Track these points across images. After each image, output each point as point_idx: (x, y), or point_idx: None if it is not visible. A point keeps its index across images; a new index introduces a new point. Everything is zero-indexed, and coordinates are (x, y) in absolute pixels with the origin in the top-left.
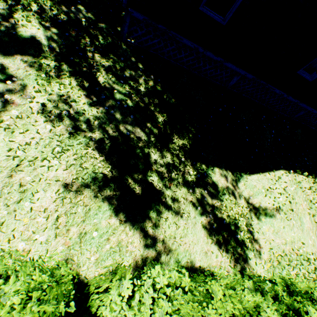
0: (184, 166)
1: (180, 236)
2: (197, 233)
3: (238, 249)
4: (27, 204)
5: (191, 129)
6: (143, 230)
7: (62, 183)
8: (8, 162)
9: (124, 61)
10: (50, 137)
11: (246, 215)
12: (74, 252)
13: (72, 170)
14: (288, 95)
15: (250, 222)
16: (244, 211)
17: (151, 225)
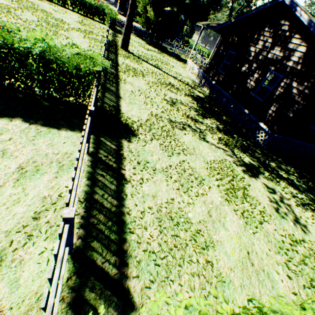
0: None
1: None
2: None
3: None
4: None
5: None
6: None
7: None
8: None
9: (273, 159)
10: None
11: None
12: None
13: None
14: None
15: None
16: None
17: None
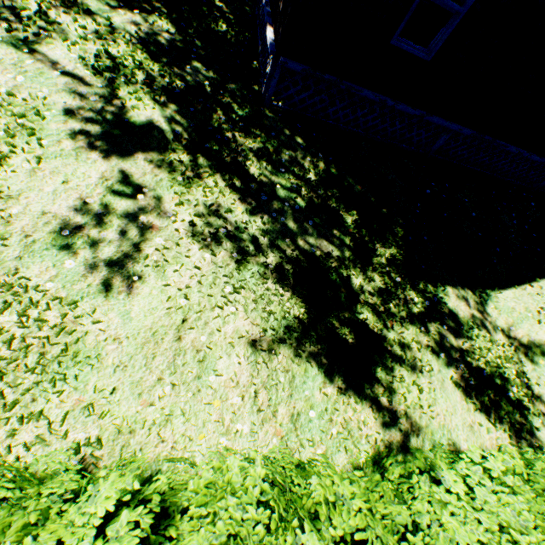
0: (402, 290)
1: (426, 403)
2: (449, 395)
3: (516, 415)
4: (213, 379)
5: (396, 229)
6: (374, 399)
7: (247, 340)
8: (170, 317)
9: (275, 137)
10: (214, 271)
11: (511, 358)
12: (291, 445)
13: (254, 318)
14: (529, 153)
15: (520, 368)
16: (507, 351)
17: (382, 390)
